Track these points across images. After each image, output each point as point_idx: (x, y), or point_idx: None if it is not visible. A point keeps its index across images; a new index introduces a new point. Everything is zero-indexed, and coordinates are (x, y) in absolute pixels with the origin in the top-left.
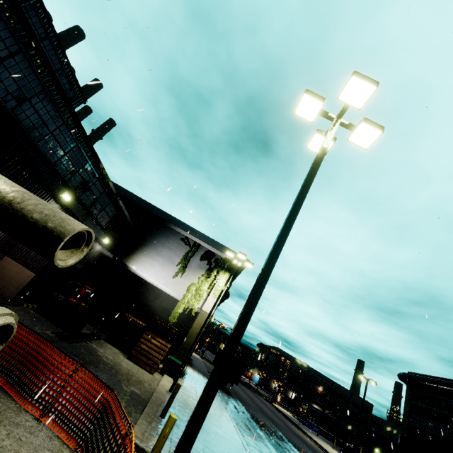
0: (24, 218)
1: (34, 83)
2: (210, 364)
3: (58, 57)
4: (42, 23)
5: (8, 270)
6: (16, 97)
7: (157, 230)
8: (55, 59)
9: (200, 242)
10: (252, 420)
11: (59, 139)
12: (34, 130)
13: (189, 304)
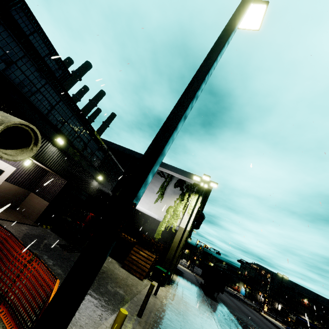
0: None
1: (16, 50)
2: (200, 278)
3: (46, 45)
4: (30, 20)
5: (33, 201)
6: (4, 60)
7: None
8: (44, 46)
9: (172, 173)
10: (240, 327)
11: (46, 95)
12: (24, 88)
13: (169, 222)
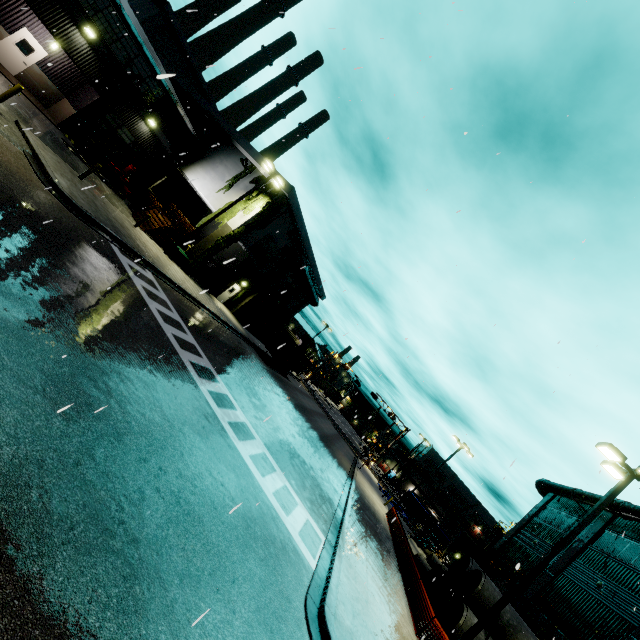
0: None
1: None
2: (307, 390)
3: None
4: None
5: (63, 107)
6: None
7: (222, 148)
8: None
9: (255, 163)
10: (247, 355)
11: None
12: None
13: (220, 218)
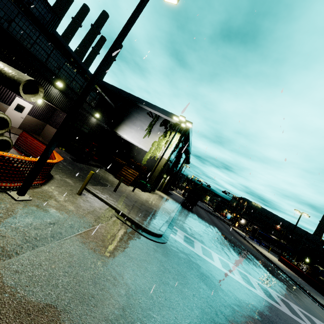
0: (6, 77)
1: (12, 8)
2: None
3: None
4: None
5: (49, 131)
6: (6, 20)
7: (132, 109)
8: None
9: (159, 114)
10: (197, 221)
11: (42, 46)
12: (25, 41)
13: (153, 153)
